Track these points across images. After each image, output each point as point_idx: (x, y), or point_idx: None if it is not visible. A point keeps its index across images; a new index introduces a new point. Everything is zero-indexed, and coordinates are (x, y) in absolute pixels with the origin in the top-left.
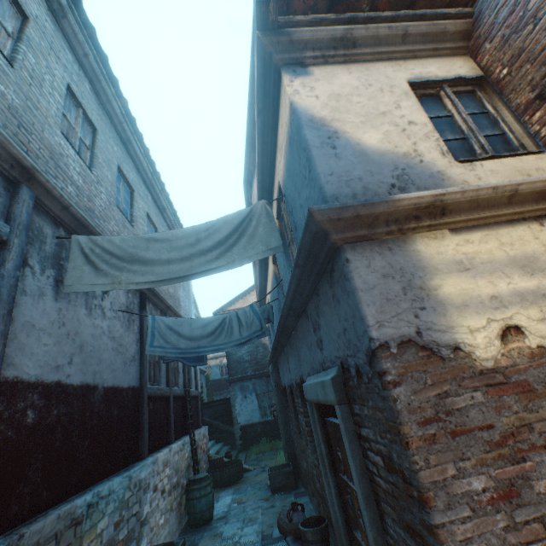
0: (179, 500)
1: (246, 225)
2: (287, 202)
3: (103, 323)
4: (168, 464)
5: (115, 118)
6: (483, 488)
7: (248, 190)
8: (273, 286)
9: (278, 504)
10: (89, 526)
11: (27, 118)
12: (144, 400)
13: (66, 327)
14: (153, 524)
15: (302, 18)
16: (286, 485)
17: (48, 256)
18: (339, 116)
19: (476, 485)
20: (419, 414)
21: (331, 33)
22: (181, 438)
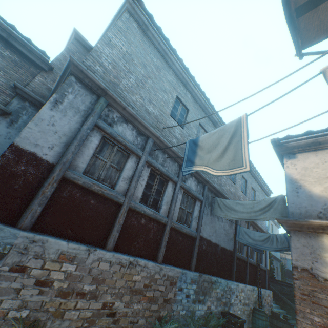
0: (248, 312)
1: (272, 204)
2: None
3: (222, 224)
4: (243, 291)
5: None
6: (318, 321)
7: None
8: None
9: None
10: (214, 287)
11: None
12: (234, 257)
13: (212, 224)
14: (235, 309)
15: (290, 140)
16: None
17: (209, 202)
18: (304, 178)
19: (315, 319)
20: (301, 290)
21: (305, 142)
22: (252, 285)
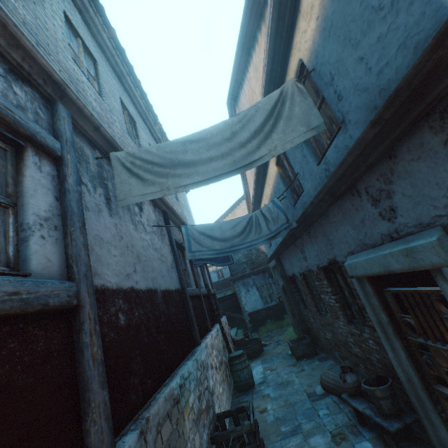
0: (225, 373)
1: (279, 109)
2: (320, 74)
3: (146, 237)
4: (213, 347)
5: (107, 51)
6: None
7: (231, 107)
8: (276, 187)
9: (307, 368)
10: (184, 403)
11: (41, 37)
12: (188, 299)
13: (123, 240)
14: (217, 393)
15: None
16: (307, 353)
17: (94, 175)
18: None
19: None
20: None
21: None
22: (213, 326)
